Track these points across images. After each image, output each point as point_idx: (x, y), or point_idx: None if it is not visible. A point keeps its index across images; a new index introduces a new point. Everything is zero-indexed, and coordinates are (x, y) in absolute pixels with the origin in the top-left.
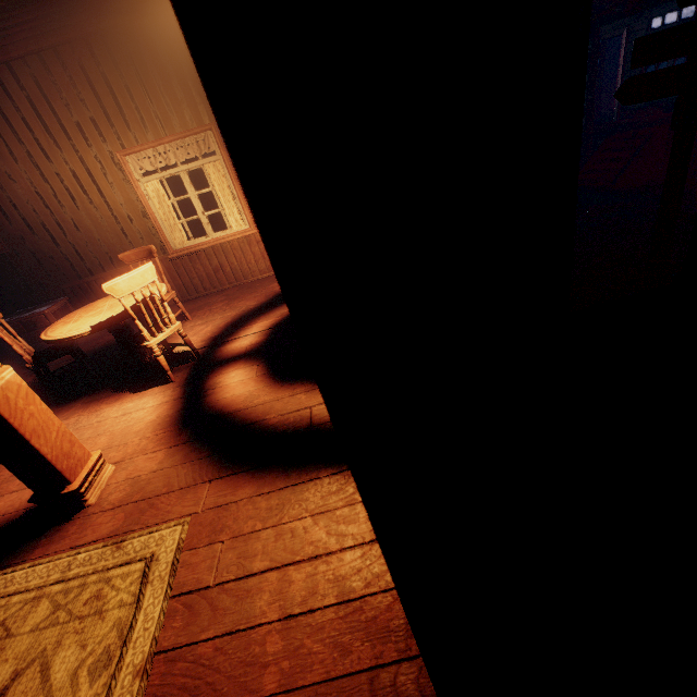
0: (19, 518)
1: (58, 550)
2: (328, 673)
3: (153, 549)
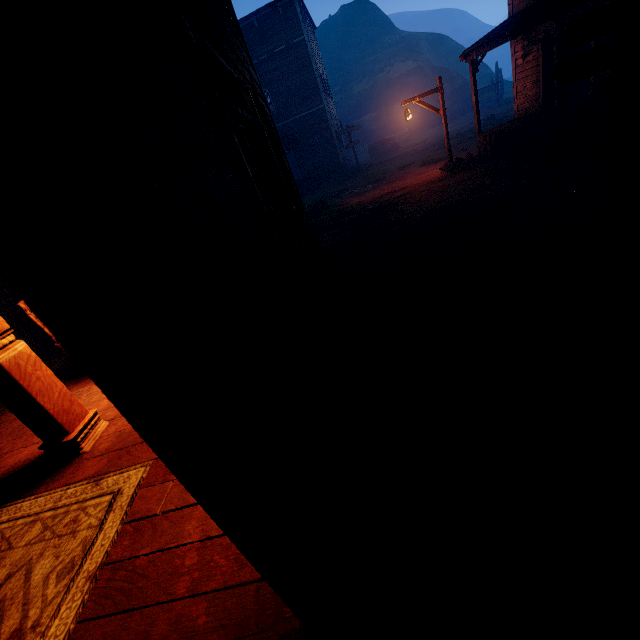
0: (35, 463)
1: (56, 486)
2: (225, 581)
3: (120, 485)
